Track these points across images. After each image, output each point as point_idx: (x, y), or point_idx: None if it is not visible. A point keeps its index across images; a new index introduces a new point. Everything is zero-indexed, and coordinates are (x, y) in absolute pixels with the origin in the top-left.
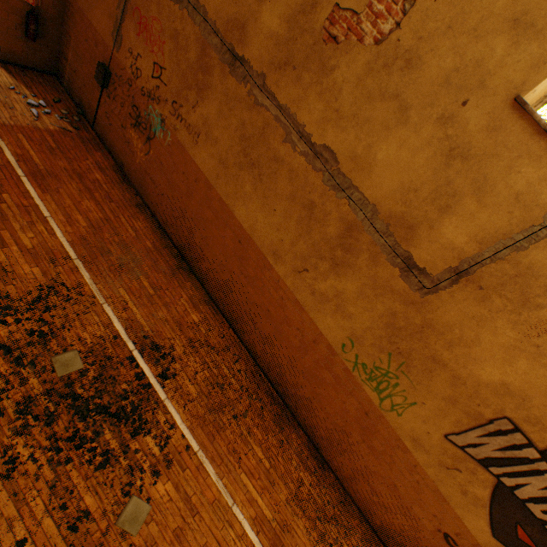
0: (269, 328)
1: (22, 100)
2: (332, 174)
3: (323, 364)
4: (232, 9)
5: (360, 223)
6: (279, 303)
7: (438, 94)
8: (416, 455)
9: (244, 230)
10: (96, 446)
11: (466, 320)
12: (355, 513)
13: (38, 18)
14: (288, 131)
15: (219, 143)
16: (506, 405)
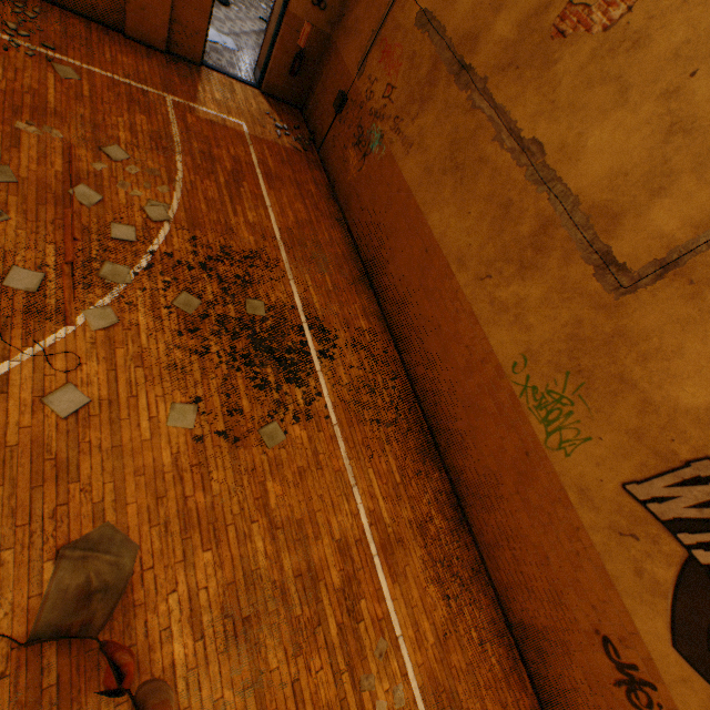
0: (436, 347)
1: (272, 123)
2: (536, 168)
3: (487, 389)
4: (468, 25)
5: (557, 218)
6: (452, 317)
7: (663, 69)
8: (581, 514)
9: (433, 238)
10: (259, 372)
11: (668, 324)
12: (488, 593)
13: (302, 58)
14: (499, 129)
15: (428, 151)
16: (709, 440)
